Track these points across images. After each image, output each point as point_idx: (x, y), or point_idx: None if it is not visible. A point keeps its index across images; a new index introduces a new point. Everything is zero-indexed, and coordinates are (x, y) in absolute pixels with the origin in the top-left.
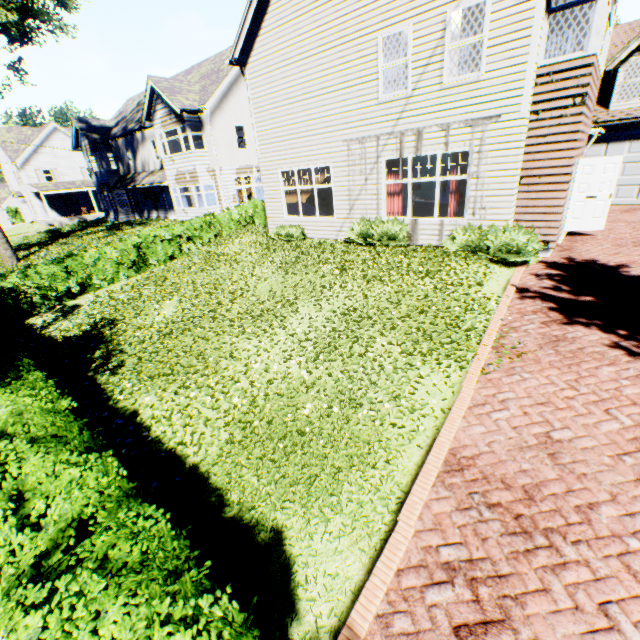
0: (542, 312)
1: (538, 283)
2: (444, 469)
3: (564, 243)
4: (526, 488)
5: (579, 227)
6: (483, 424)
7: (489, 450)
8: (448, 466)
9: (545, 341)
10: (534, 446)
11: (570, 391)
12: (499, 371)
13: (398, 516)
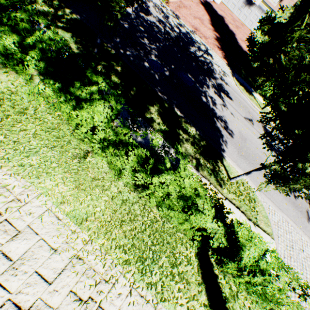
0: (199, 2)
1: (201, 0)
2: (179, 1)
3: (211, 2)
4: (186, 7)
5: (216, 0)
6: (185, 2)
7: (184, 3)
8: (180, 1)
9: (196, 3)
10: (188, 6)
11: (195, 7)
12: (189, 1)
13: None
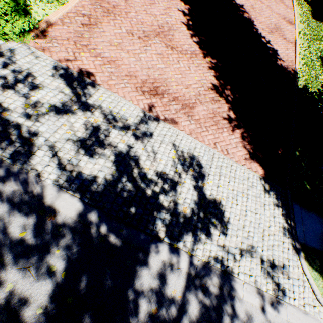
0: None
1: None
2: None
3: None
4: (114, 6)
5: None
6: None
7: None
8: None
9: None
10: None
11: None
12: None
13: (69, 1)
